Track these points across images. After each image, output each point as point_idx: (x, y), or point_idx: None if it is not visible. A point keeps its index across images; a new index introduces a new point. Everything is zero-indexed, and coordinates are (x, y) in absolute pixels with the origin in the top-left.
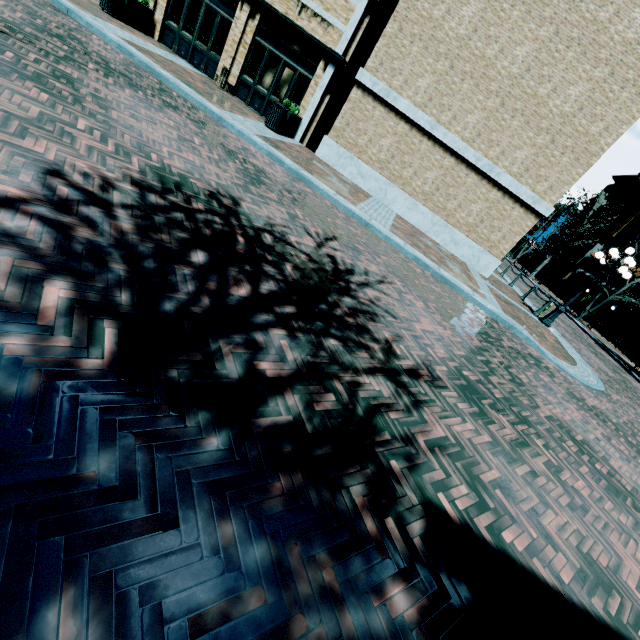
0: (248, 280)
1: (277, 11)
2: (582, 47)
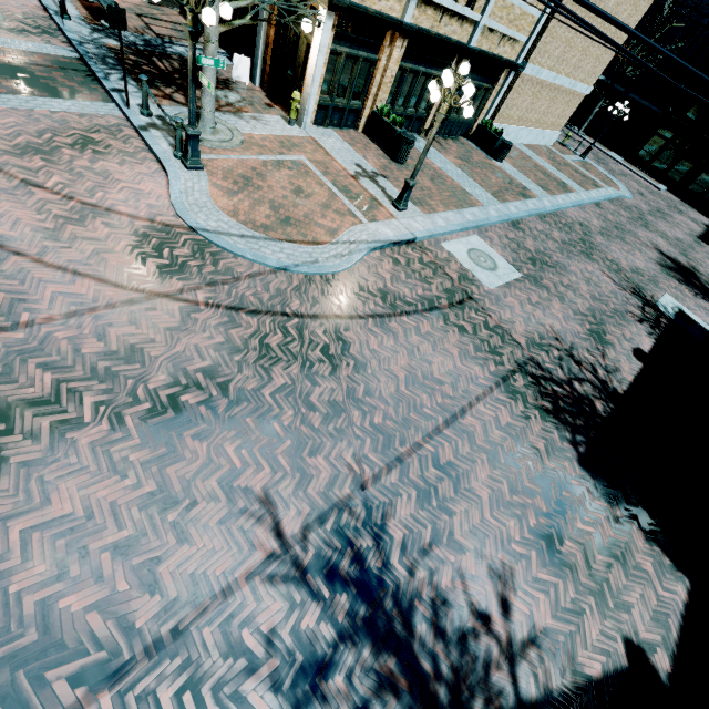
0: (693, 281)
1: (487, 54)
2: None
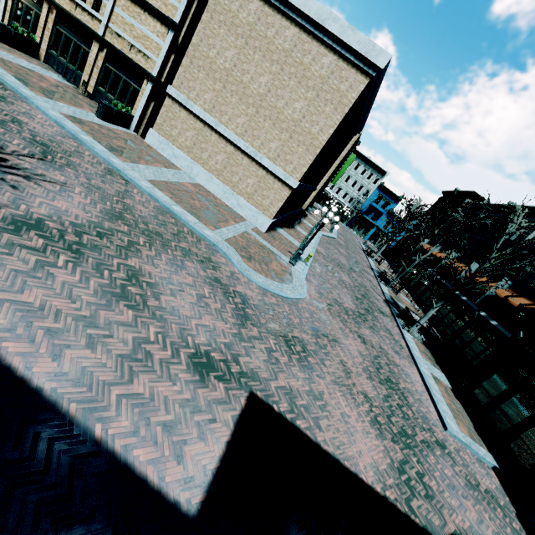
0: None
1: (115, 47)
2: (298, 79)
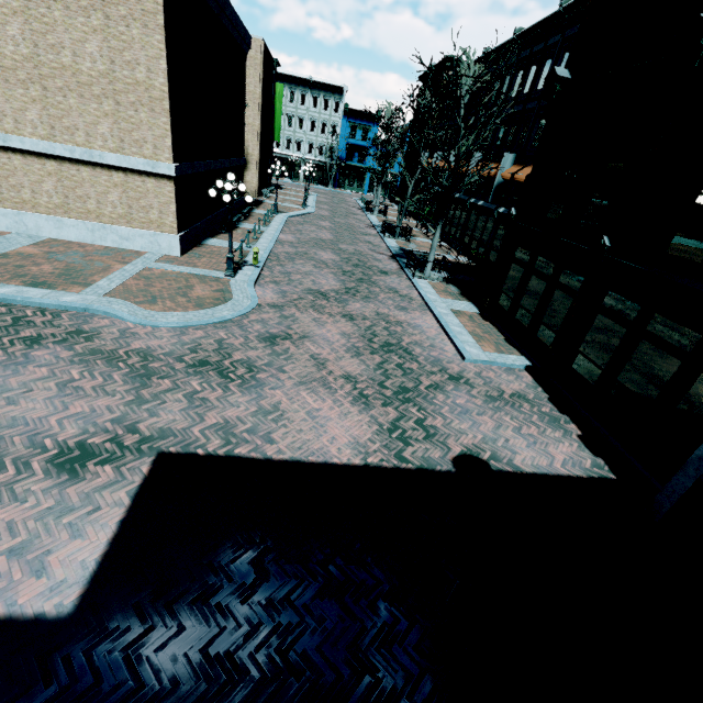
0: None
1: None
2: (61, 2)
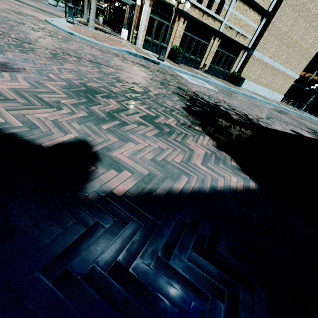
0: None
1: (229, 37)
2: (315, 28)
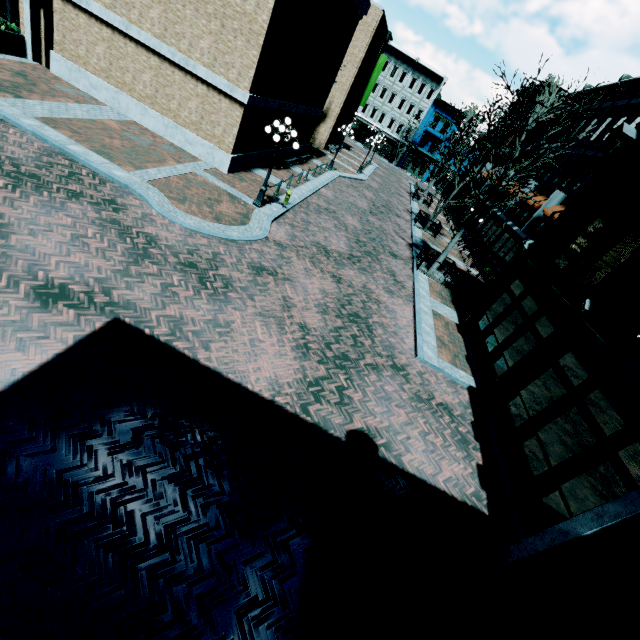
0: None
1: None
2: None
